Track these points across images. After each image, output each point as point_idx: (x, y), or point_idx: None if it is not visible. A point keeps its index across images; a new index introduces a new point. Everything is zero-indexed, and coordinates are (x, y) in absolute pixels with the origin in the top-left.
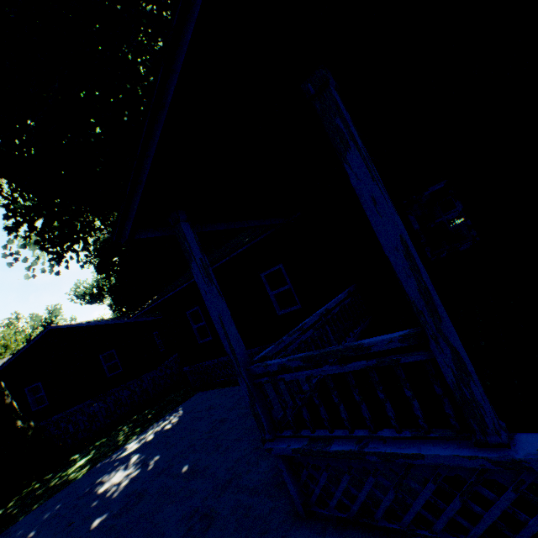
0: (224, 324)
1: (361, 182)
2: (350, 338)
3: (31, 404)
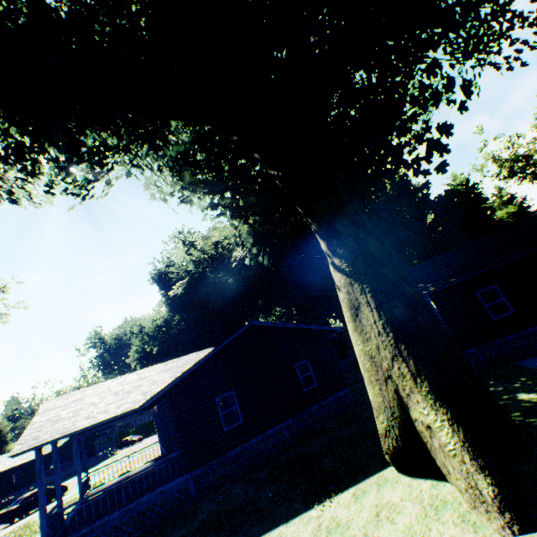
0: None
1: None
2: None
3: (222, 421)
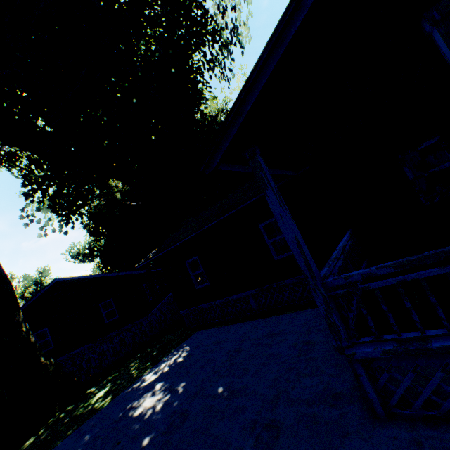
0: (300, 243)
1: None
2: None
3: None
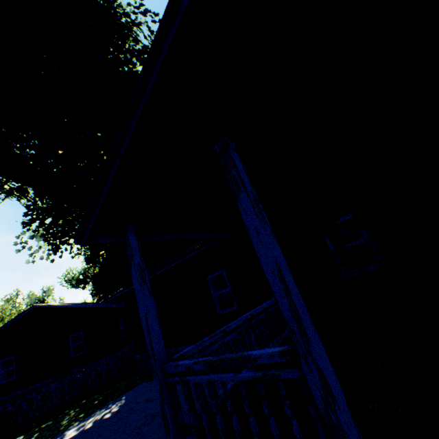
0: (148, 322)
1: (249, 217)
2: (272, 343)
3: (1, 377)
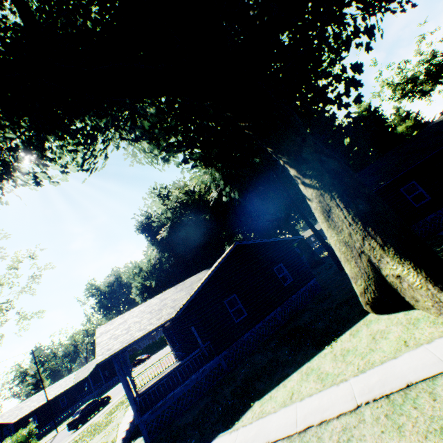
0: None
1: None
2: None
3: (232, 316)
